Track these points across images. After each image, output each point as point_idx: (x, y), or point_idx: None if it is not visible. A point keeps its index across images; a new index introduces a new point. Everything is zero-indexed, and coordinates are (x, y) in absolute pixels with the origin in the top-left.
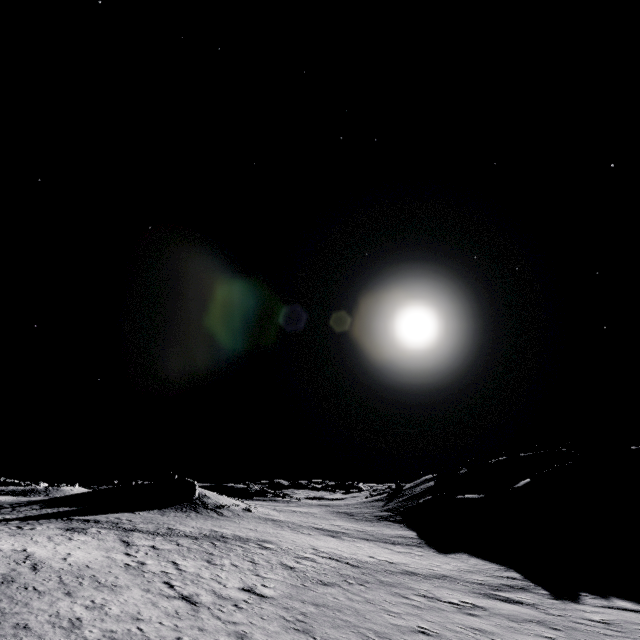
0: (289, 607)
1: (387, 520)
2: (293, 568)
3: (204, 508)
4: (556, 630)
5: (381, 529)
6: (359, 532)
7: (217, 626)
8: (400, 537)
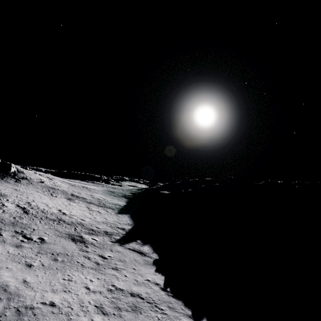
0: None
1: (125, 197)
2: None
3: (11, 177)
4: (53, 261)
5: (113, 200)
6: (96, 199)
7: None
8: (114, 204)
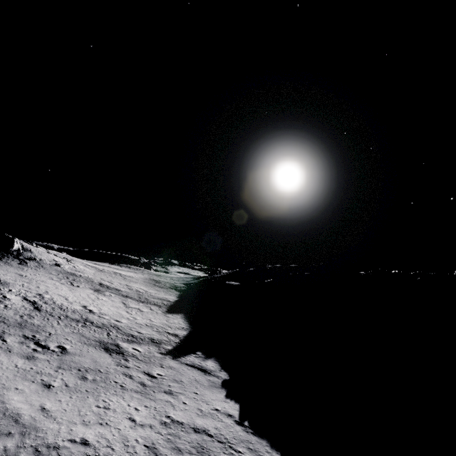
0: None
1: (175, 289)
2: None
3: (13, 257)
4: (80, 379)
5: (159, 293)
6: (135, 292)
7: None
8: (160, 299)
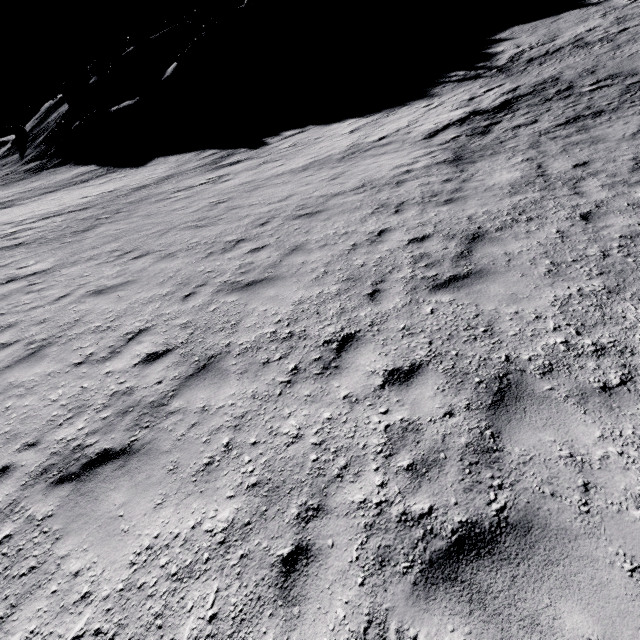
0: (91, 258)
1: (45, 169)
2: (21, 244)
3: None
4: (278, 161)
5: (50, 179)
6: (28, 193)
7: (52, 310)
8: (82, 175)
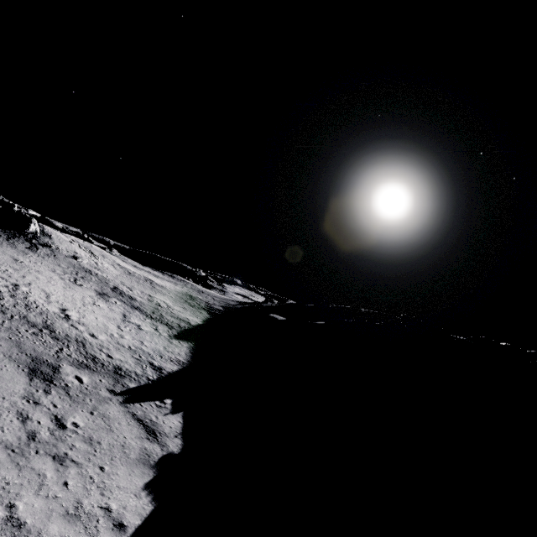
0: None
1: (209, 311)
2: None
3: (25, 240)
4: None
5: (184, 311)
6: (153, 305)
7: None
8: (180, 319)
